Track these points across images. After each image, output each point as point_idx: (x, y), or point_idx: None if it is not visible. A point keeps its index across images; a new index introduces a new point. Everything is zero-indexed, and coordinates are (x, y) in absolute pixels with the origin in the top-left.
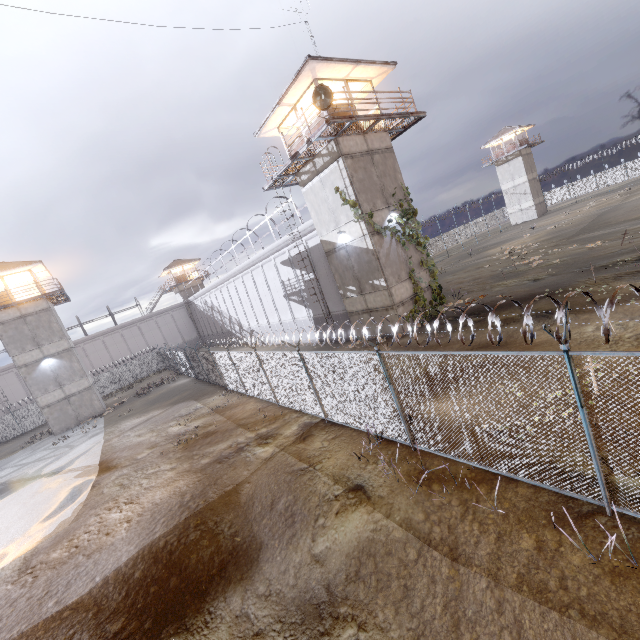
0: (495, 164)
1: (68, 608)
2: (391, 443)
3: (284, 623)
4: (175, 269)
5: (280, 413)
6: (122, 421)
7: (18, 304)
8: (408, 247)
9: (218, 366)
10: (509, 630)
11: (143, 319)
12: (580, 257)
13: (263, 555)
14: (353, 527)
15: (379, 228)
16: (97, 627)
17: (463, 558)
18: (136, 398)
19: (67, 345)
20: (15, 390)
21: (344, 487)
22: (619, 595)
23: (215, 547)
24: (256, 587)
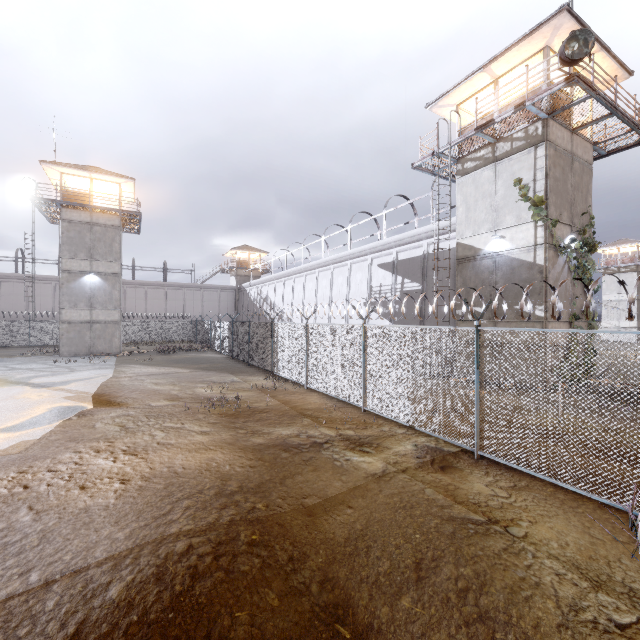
0: (602, 271)
1: None
2: None
3: None
4: (241, 253)
5: (370, 420)
6: (137, 366)
7: (93, 210)
8: (577, 284)
9: (276, 343)
10: None
11: (192, 286)
12: None
13: None
14: None
15: (562, 241)
16: None
17: None
18: (157, 353)
19: (118, 270)
20: (44, 302)
21: (635, 611)
22: None
23: (292, 617)
24: None
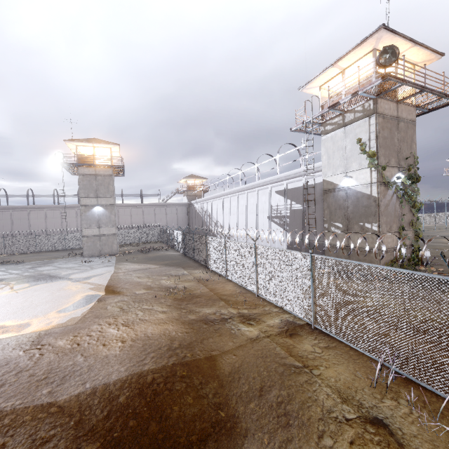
0: None
1: (56, 402)
2: (410, 383)
3: None
4: (189, 180)
5: (259, 302)
6: (128, 263)
7: (96, 166)
8: (404, 206)
9: (208, 249)
10: None
11: (159, 205)
12: None
13: (248, 446)
14: None
15: (389, 180)
16: (74, 439)
17: None
18: (139, 252)
19: (113, 202)
20: (72, 221)
21: (357, 412)
22: None
23: (198, 408)
24: None
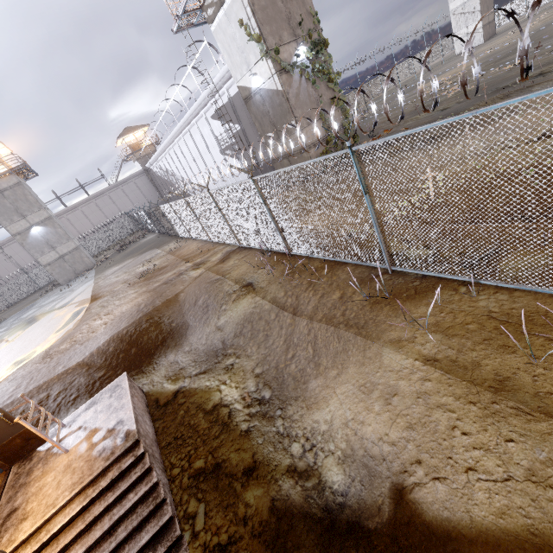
0: None
1: (71, 369)
2: (278, 254)
3: (196, 362)
4: (128, 137)
5: (212, 247)
6: (106, 270)
7: None
8: (319, 85)
9: (168, 218)
10: (311, 342)
11: (110, 189)
12: (494, 81)
13: (189, 331)
14: (242, 307)
15: (286, 65)
16: (89, 376)
17: (299, 312)
18: (117, 254)
19: (47, 214)
20: (23, 257)
21: (240, 285)
22: (371, 313)
23: (159, 330)
24: (183, 348)
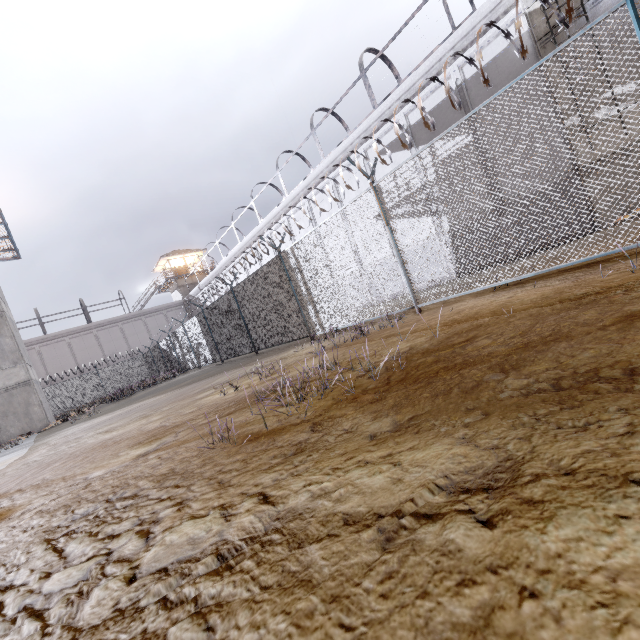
0: None
1: None
2: None
3: None
4: (174, 260)
5: None
6: (73, 426)
7: None
8: None
9: (301, 282)
10: None
11: (128, 318)
12: None
13: None
14: None
15: None
16: None
17: None
18: (108, 404)
19: None
20: None
21: None
22: None
23: None
24: None
